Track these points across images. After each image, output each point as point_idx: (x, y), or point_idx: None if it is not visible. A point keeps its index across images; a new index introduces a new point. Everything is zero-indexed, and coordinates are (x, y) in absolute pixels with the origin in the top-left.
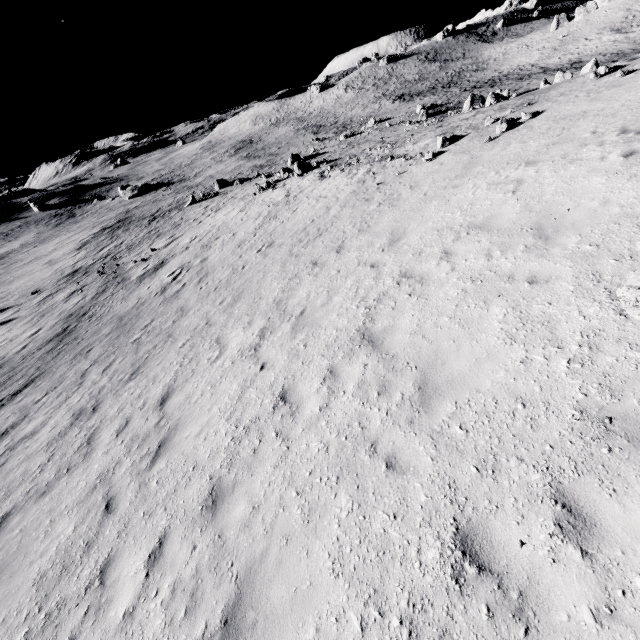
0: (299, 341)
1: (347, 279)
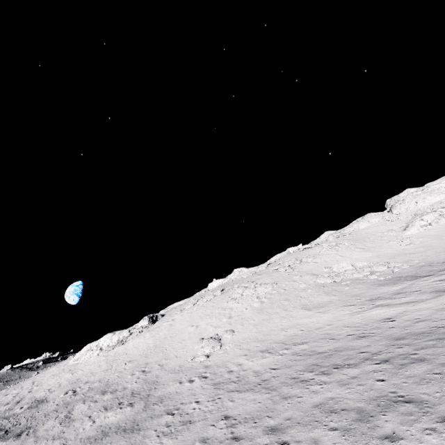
0: (20, 389)
1: (25, 384)
